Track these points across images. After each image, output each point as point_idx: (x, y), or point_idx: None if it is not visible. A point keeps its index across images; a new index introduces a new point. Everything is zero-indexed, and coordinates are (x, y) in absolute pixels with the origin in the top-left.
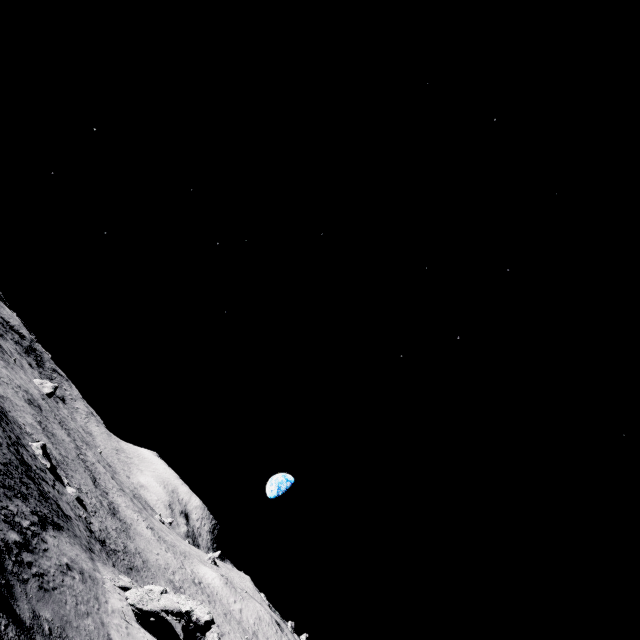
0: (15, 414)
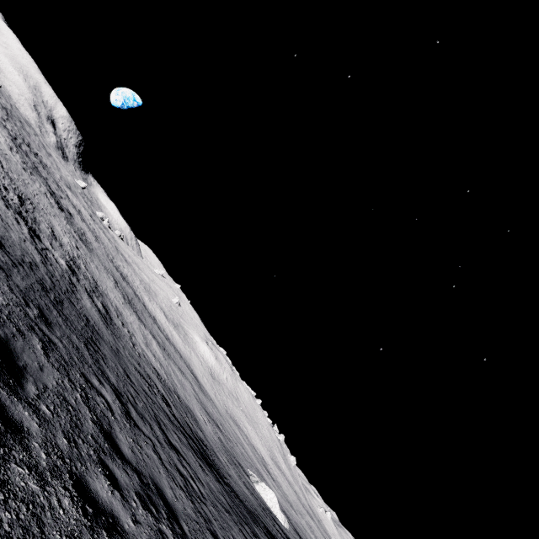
0: (197, 414)
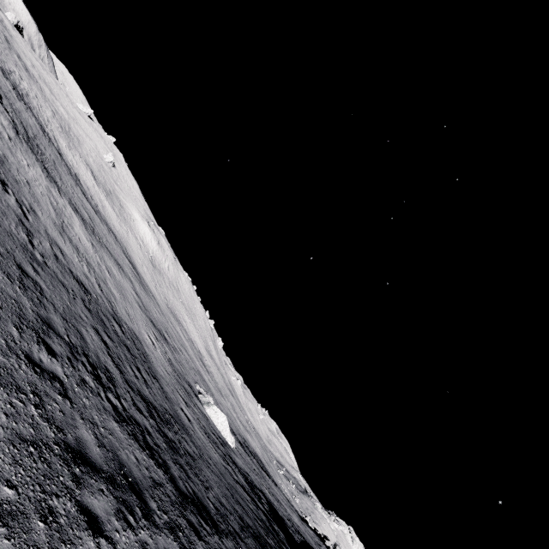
0: (144, 338)
